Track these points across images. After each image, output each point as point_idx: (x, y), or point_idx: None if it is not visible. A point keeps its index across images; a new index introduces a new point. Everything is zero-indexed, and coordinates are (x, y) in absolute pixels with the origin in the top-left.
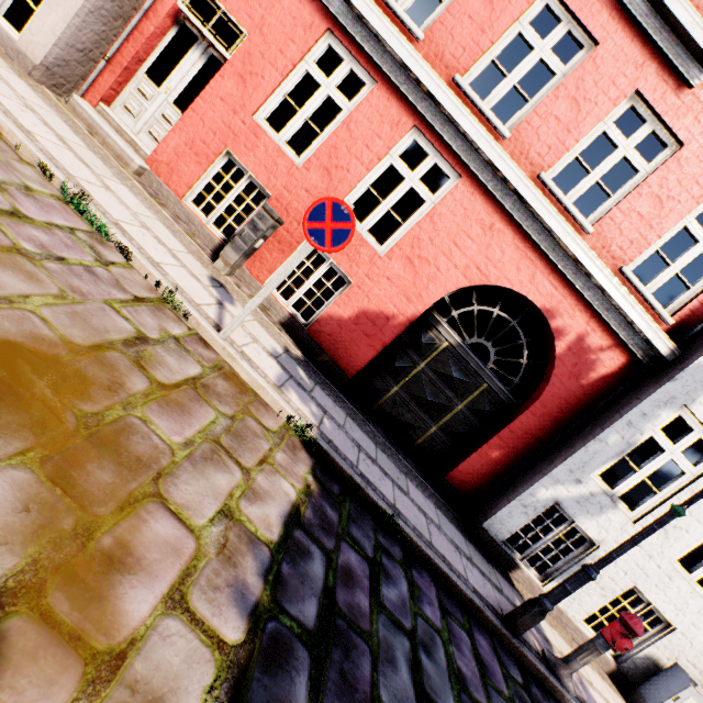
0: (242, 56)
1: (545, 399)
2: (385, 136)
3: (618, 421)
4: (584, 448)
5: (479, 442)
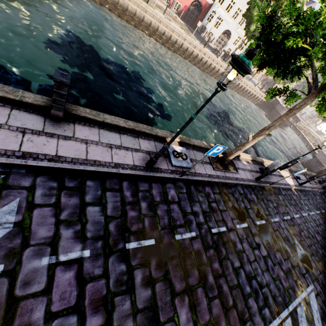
0: None
1: (202, 13)
2: None
3: (208, 13)
4: (205, 17)
5: (196, 21)
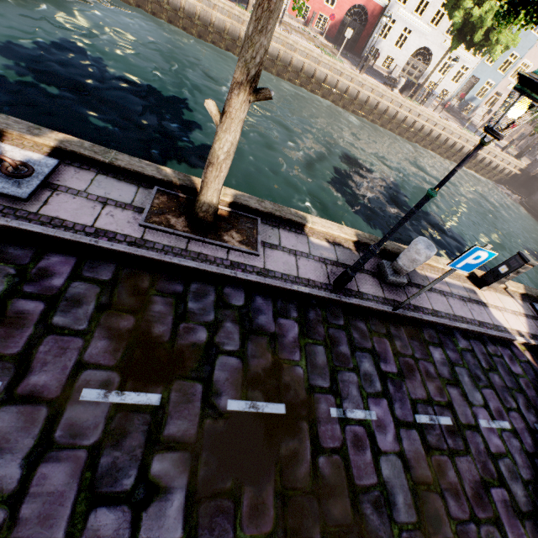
0: None
1: (368, 25)
2: None
3: (379, 23)
4: (375, 32)
5: (358, 41)
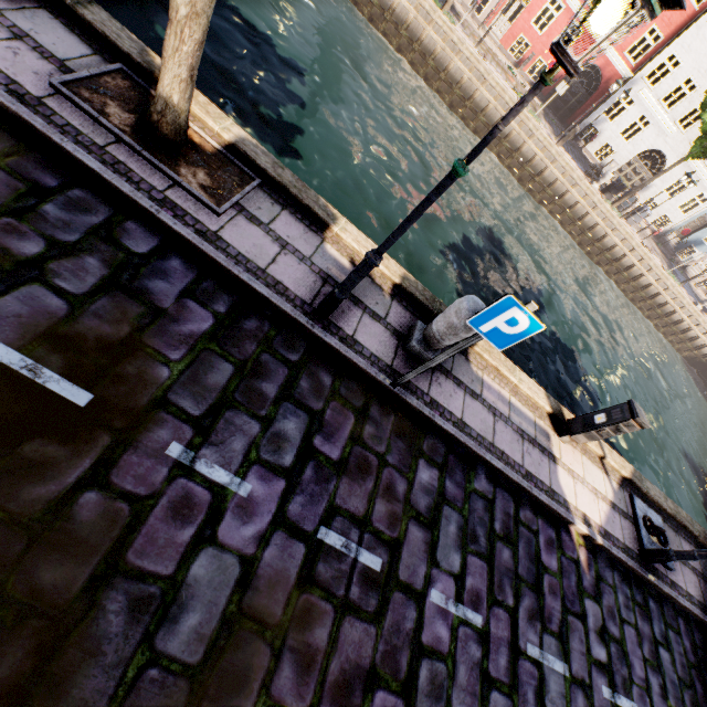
0: (530, 6)
1: (596, 95)
2: (565, 24)
3: (611, 98)
4: (601, 106)
5: (576, 111)
